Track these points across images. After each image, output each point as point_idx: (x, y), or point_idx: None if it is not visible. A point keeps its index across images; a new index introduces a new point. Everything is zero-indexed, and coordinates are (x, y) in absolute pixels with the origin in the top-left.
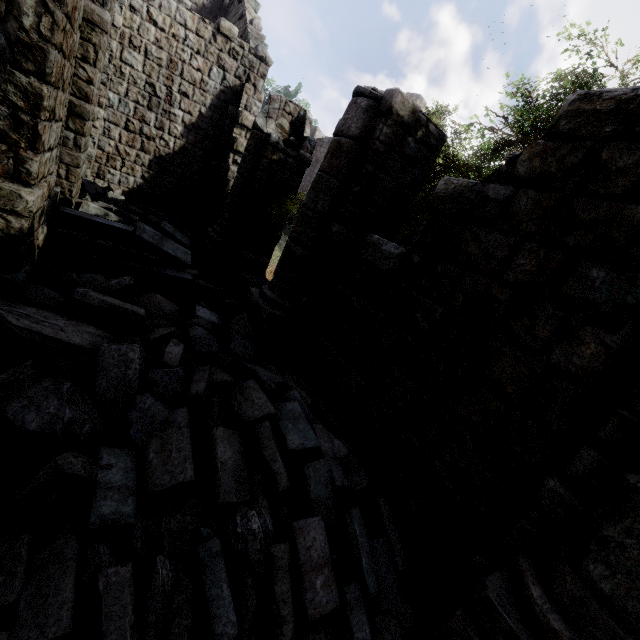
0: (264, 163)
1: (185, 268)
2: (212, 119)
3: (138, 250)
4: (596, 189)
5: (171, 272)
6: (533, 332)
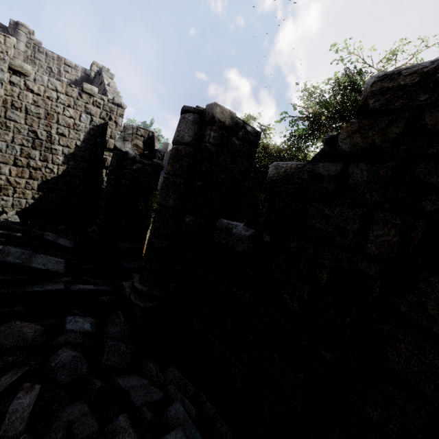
0: (126, 173)
1: (58, 277)
2: (86, 148)
3: (2, 274)
4: (434, 152)
5: (40, 287)
6: (426, 312)
